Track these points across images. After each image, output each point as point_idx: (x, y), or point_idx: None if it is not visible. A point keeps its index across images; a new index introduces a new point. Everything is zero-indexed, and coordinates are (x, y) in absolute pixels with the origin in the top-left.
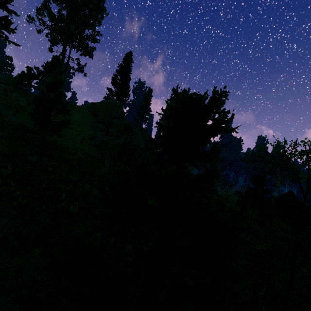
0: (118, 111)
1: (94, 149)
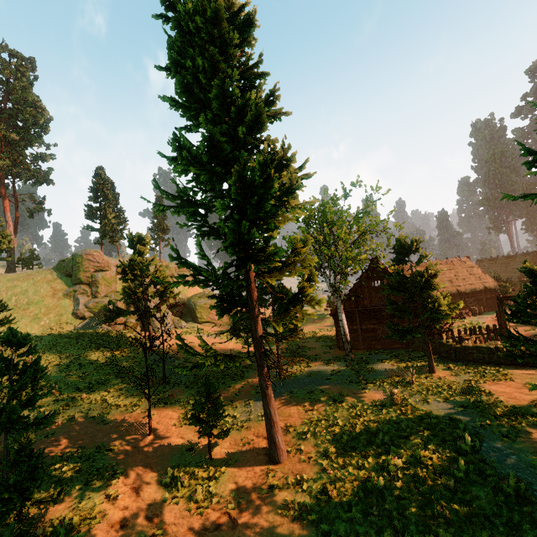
0: (98, 260)
1: (77, 323)
